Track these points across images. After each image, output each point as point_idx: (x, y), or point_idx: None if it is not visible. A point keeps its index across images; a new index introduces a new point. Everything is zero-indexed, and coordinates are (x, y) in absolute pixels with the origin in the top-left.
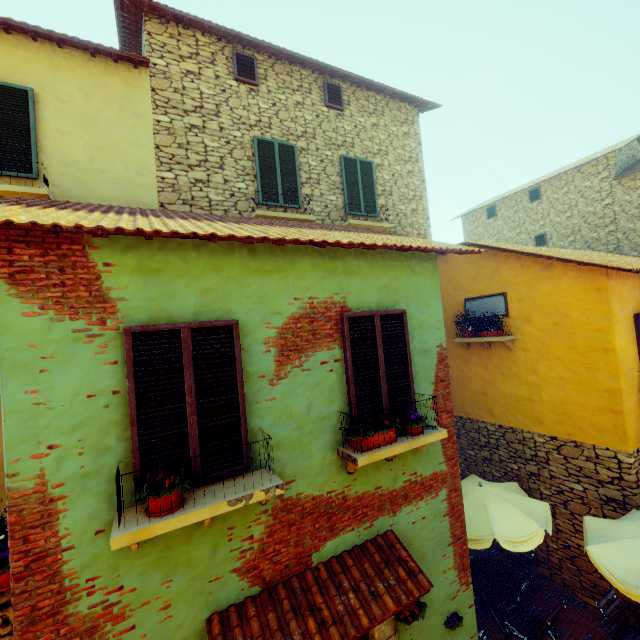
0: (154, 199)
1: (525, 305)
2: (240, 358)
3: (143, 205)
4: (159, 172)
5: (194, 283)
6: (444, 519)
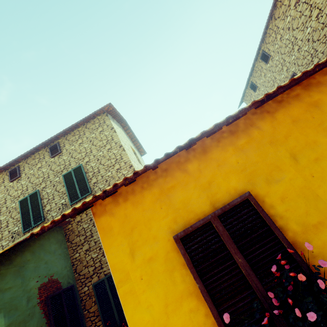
0: None
1: None
2: None
3: None
4: None
5: None
6: None
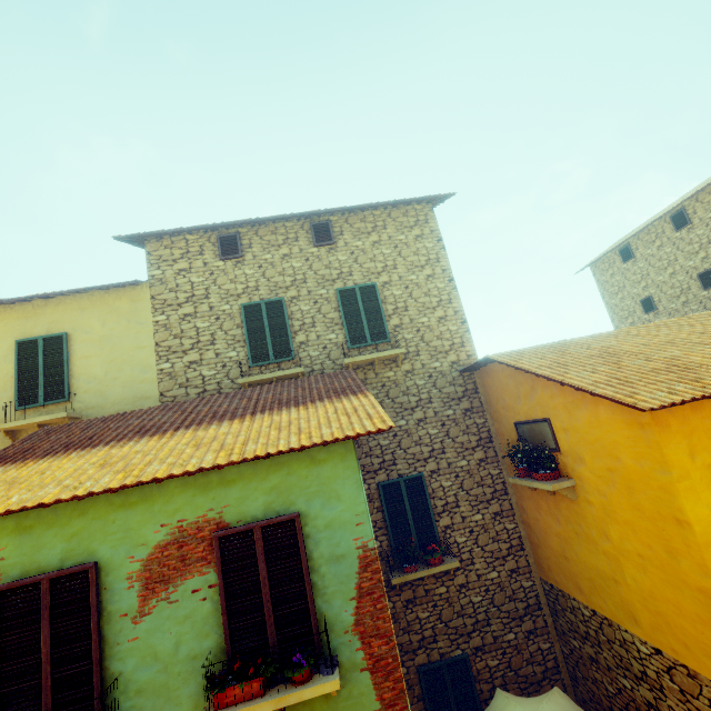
0: (155, 390)
1: (572, 438)
2: (95, 602)
3: (146, 398)
4: (159, 365)
5: (62, 531)
6: None
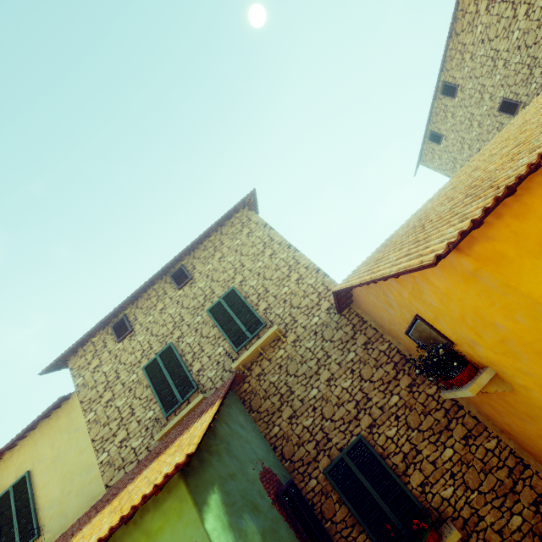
0: (101, 485)
1: (446, 324)
2: None
3: (97, 497)
4: (98, 459)
5: None
6: None
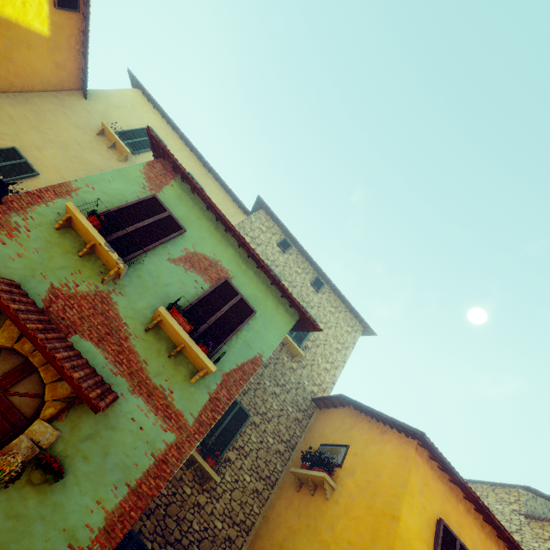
0: None
1: (356, 459)
2: (172, 237)
3: None
4: None
5: (188, 212)
6: (150, 457)
